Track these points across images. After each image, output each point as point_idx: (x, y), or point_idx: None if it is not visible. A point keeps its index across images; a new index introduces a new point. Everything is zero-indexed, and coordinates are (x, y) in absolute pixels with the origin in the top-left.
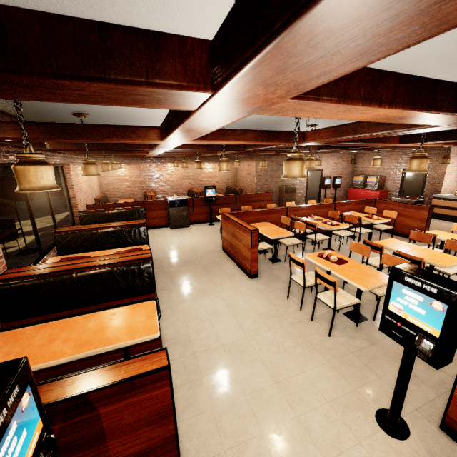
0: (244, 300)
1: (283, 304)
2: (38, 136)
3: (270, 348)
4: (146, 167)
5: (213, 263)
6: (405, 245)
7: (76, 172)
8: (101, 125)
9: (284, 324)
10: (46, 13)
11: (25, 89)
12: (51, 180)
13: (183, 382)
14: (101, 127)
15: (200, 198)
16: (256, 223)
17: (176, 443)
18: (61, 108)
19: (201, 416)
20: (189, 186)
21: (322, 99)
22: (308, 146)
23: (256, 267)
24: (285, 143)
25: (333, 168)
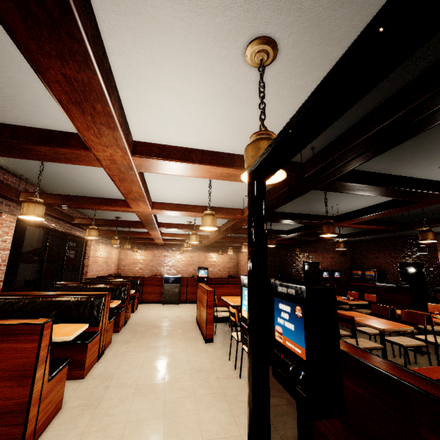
0: (186, 356)
1: (222, 363)
2: (57, 201)
3: (181, 393)
4: (159, 253)
5: (180, 329)
6: (359, 315)
7: (96, 248)
8: (95, 197)
9: (210, 377)
10: (31, 127)
11: (20, 151)
12: (40, 212)
13: (79, 404)
14: (95, 198)
15: (194, 278)
16: (230, 296)
17: (26, 417)
18: (84, 193)
19: (72, 430)
20: (193, 272)
21: (152, 158)
22: (278, 231)
23: (212, 330)
24: (230, 217)
25: (330, 262)
